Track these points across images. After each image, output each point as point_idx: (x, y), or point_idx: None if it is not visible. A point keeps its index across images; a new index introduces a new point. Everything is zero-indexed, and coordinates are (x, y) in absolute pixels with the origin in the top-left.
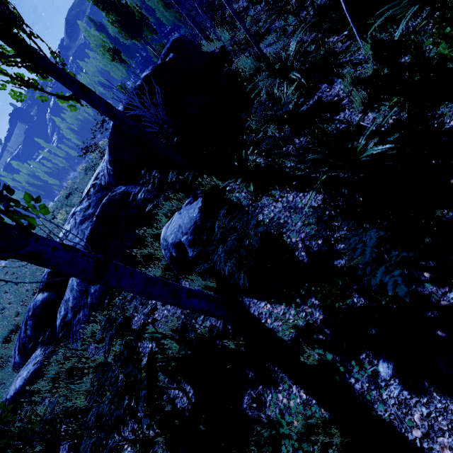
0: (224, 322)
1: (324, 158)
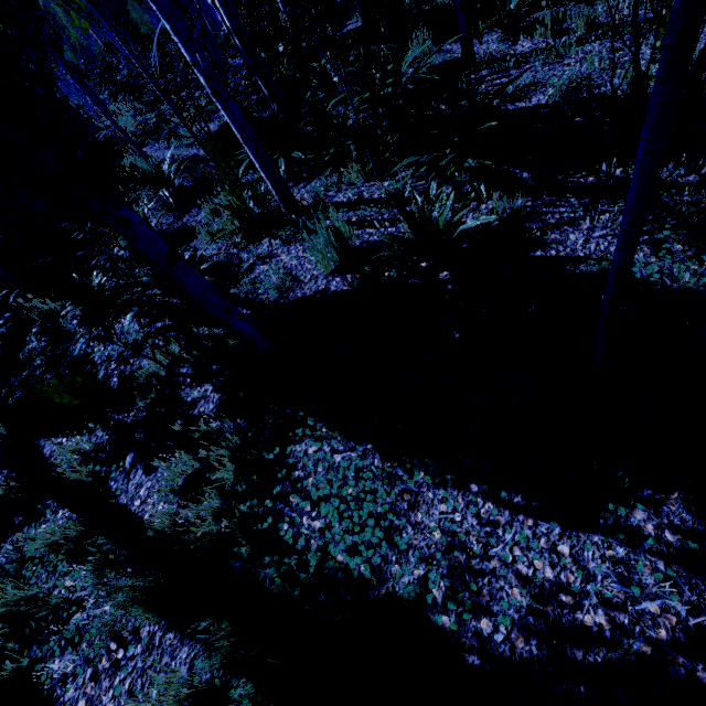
0: (7, 475)
1: (151, 281)
